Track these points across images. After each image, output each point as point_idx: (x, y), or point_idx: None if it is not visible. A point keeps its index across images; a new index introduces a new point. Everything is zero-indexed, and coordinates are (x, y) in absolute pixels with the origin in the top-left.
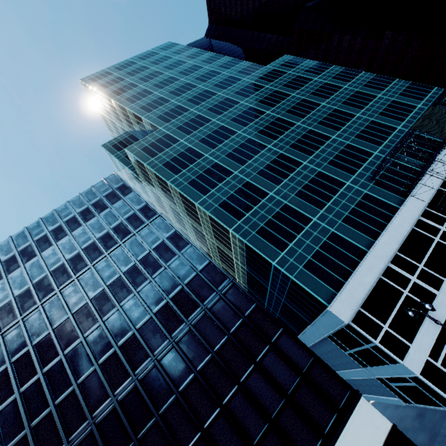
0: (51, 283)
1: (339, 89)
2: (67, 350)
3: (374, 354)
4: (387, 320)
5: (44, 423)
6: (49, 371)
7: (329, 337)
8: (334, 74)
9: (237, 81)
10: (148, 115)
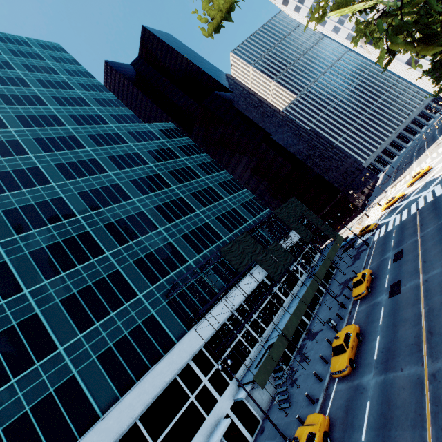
0: None
1: (197, 178)
2: None
3: None
4: None
5: None
6: None
7: None
8: (201, 161)
9: (101, 124)
10: None
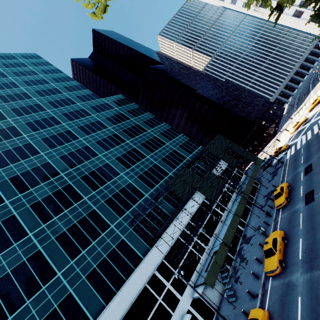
0: None
1: (144, 132)
2: None
3: None
4: None
5: None
6: None
7: None
8: (146, 119)
9: (71, 104)
10: None
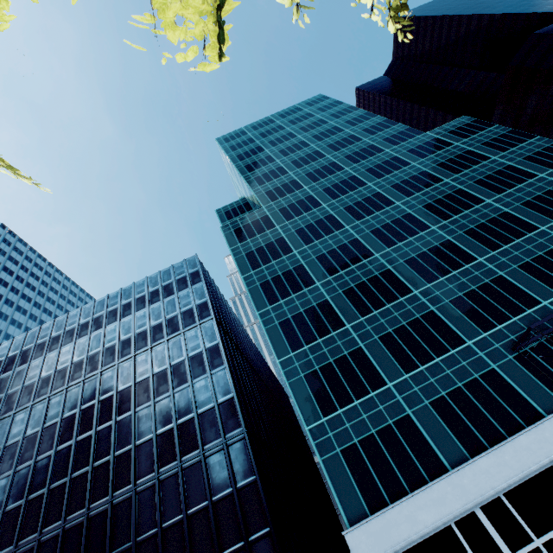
0: (99, 360)
1: (528, 179)
2: (80, 438)
3: None
4: None
5: (36, 501)
6: (61, 452)
7: None
8: (530, 151)
9: (376, 153)
10: (258, 188)
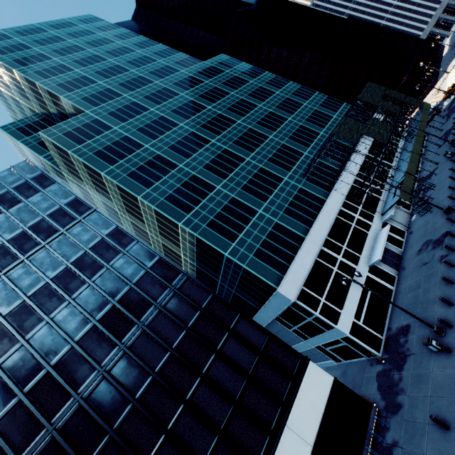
0: None
1: (273, 94)
2: None
3: (315, 325)
4: (324, 294)
5: None
6: None
7: (277, 319)
8: (267, 79)
9: (175, 72)
10: (69, 95)
